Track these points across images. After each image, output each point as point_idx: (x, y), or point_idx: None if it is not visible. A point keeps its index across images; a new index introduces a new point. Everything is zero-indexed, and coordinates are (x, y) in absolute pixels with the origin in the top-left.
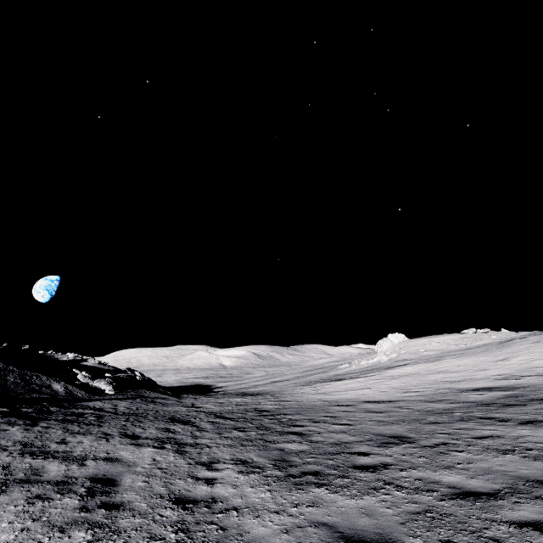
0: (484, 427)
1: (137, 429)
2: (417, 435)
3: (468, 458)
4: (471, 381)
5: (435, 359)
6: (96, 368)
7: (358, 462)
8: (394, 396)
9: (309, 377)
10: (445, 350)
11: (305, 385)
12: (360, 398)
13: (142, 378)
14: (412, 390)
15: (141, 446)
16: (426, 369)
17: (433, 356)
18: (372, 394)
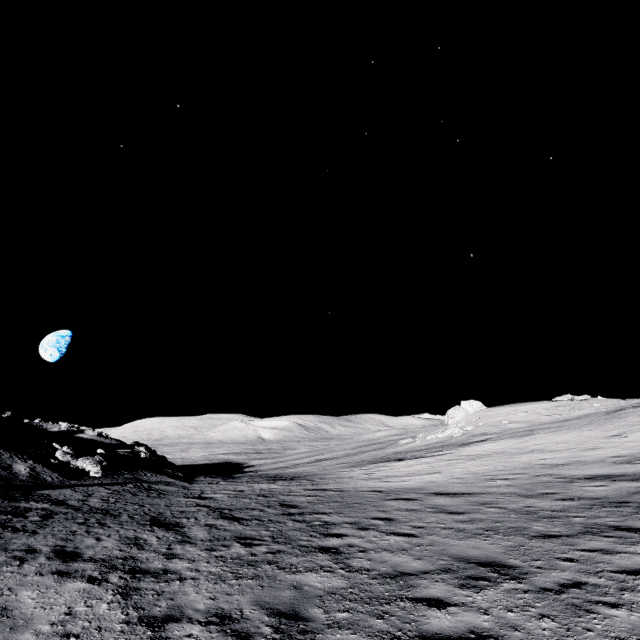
0: (631, 547)
1: (87, 540)
2: (525, 562)
3: (636, 626)
4: (580, 465)
5: (524, 433)
6: (94, 442)
7: (428, 626)
8: (474, 486)
9: (362, 454)
10: (536, 422)
11: (356, 466)
12: (427, 487)
13: (148, 455)
14: (499, 477)
15: (67, 578)
16: (513, 447)
17: (521, 430)
18: (444, 481)
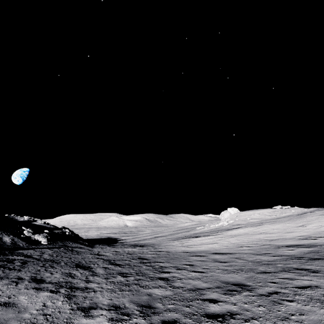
0: (302, 277)
1: (46, 274)
2: (254, 283)
3: (299, 309)
4: (283, 240)
5: (258, 224)
6: (41, 226)
7: (209, 310)
8: (233, 249)
9: (178, 234)
10: (264, 219)
11: (175, 240)
12: (210, 250)
13: (70, 233)
14: (245, 245)
15: (40, 290)
16: (252, 231)
17: (256, 222)
18: (218, 247)
